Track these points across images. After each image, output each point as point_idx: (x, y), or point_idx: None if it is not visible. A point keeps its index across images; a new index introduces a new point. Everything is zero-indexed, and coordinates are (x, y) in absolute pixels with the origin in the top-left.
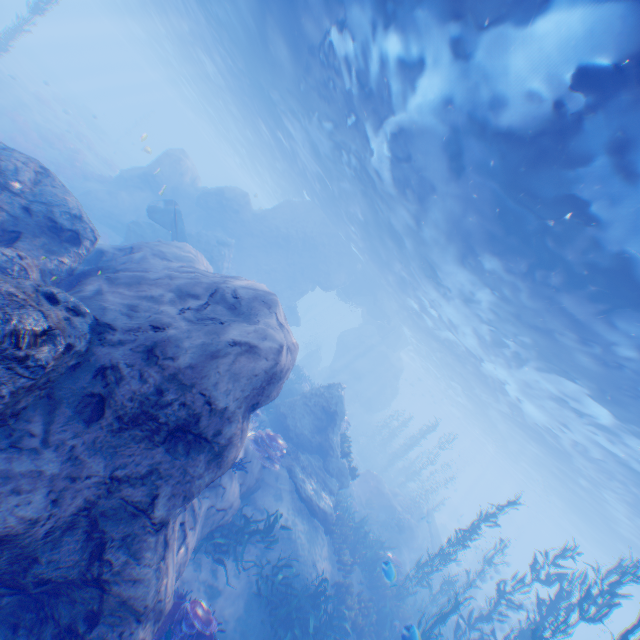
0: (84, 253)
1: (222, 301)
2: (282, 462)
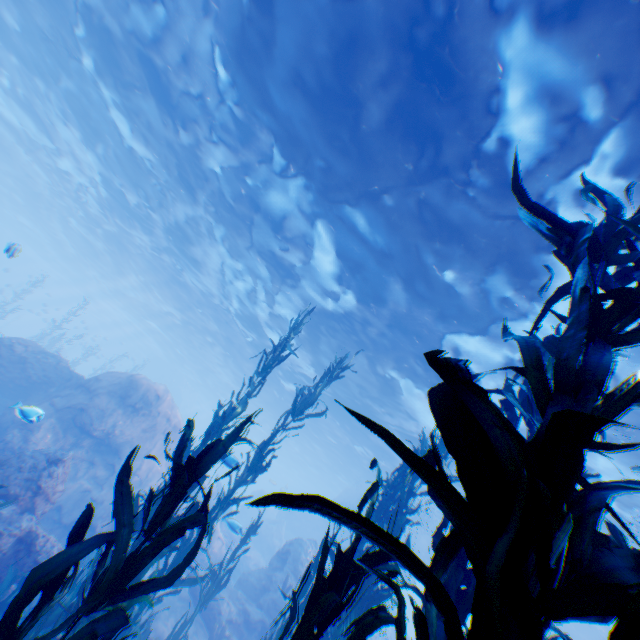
0: None
1: None
2: None
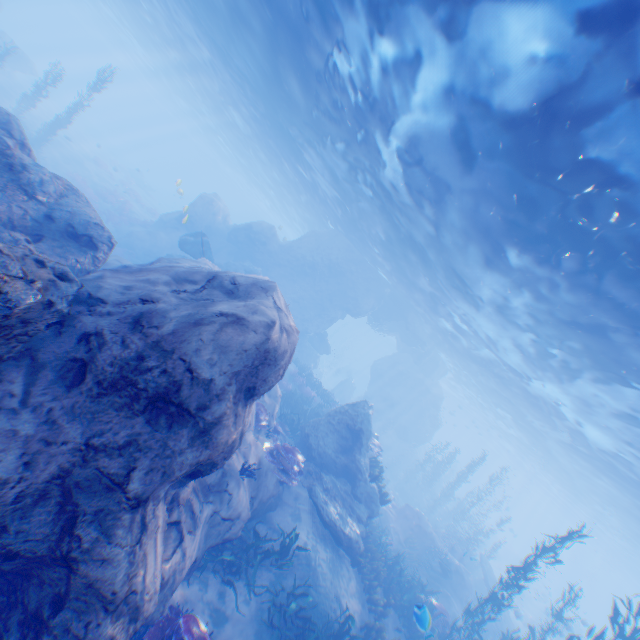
0: (101, 257)
1: (220, 287)
2: (303, 482)
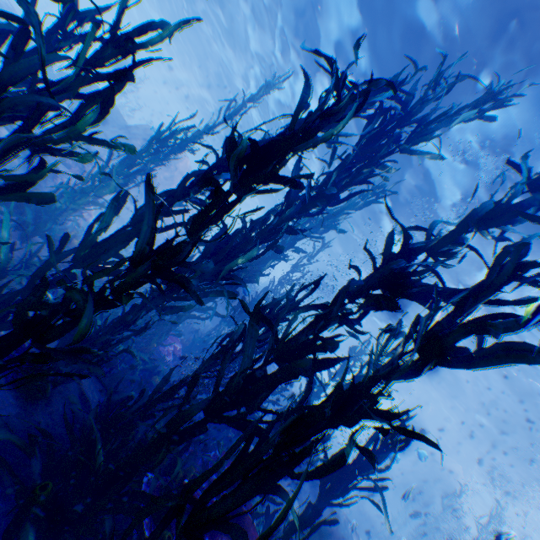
0: None
1: None
2: None
